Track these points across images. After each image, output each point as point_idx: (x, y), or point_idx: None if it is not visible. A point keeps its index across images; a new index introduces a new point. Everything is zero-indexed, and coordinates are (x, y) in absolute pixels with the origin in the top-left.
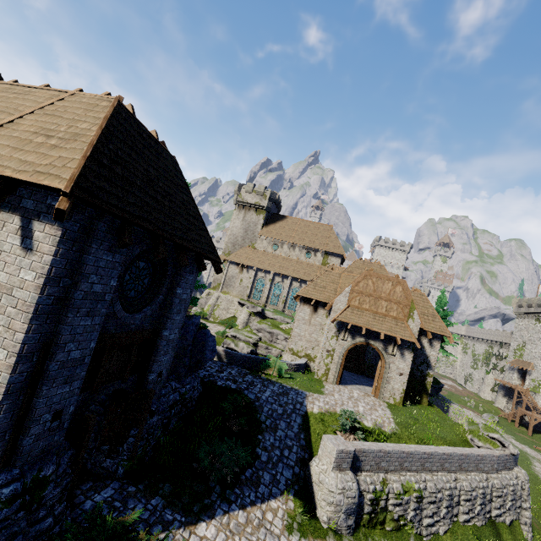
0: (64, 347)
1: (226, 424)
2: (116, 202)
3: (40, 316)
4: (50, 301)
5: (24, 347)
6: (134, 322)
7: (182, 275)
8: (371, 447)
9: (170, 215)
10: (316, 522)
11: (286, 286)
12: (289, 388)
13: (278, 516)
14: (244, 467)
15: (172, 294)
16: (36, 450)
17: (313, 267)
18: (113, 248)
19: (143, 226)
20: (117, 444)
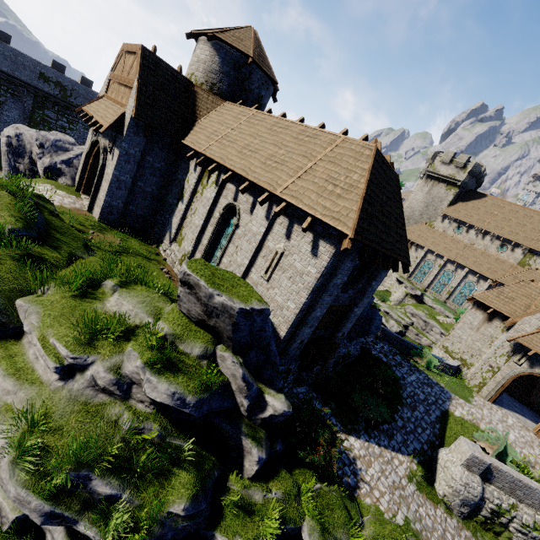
0: (316, 310)
1: (374, 385)
2: (366, 235)
3: (313, 292)
4: (318, 285)
5: (303, 306)
6: (342, 299)
7: (379, 273)
8: (510, 472)
9: (387, 232)
10: (432, 490)
11: (459, 277)
12: (434, 382)
13: (402, 466)
14: (383, 421)
15: (368, 284)
16: (290, 354)
17: (503, 264)
18: (353, 259)
19: (374, 248)
20: (310, 365)
